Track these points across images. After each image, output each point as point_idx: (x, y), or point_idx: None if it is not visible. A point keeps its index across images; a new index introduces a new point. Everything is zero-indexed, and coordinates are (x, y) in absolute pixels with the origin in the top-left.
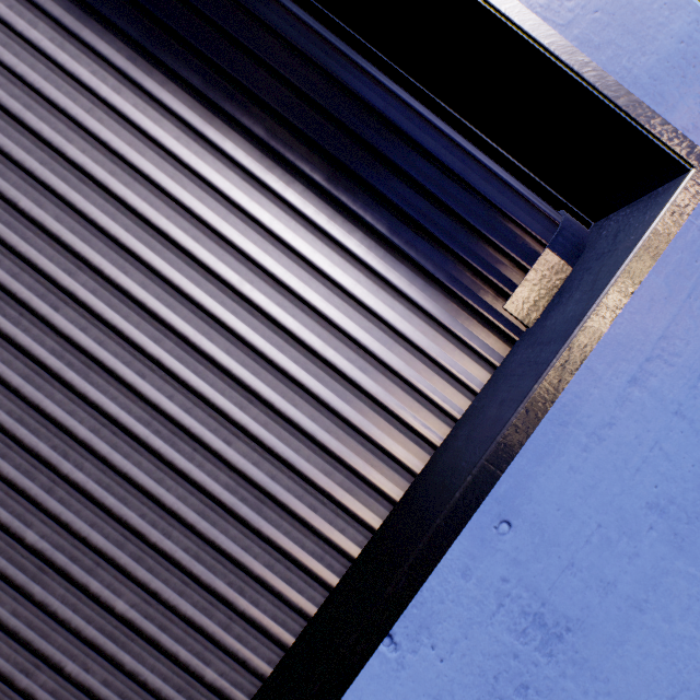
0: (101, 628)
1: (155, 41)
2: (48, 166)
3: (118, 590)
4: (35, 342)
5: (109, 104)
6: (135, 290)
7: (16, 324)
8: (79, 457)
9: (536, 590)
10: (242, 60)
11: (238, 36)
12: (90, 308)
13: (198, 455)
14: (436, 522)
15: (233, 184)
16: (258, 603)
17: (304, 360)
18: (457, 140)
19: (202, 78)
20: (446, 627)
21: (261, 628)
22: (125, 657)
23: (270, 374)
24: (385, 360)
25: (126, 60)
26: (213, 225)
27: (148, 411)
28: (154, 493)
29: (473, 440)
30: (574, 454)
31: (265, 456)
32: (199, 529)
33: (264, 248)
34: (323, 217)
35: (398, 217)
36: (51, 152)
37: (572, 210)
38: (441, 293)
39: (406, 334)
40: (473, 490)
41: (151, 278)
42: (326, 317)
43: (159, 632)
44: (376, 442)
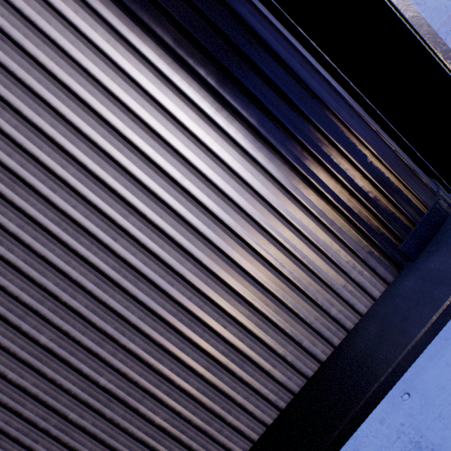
0: (146, 432)
1: (183, 47)
2: (107, 139)
3: (156, 411)
4: (101, 261)
5: (150, 94)
6: (167, 229)
7: (89, 249)
8: (131, 334)
9: (418, 429)
10: (243, 66)
11: (242, 47)
12: (137, 240)
13: (206, 334)
14: (369, 394)
15: (234, 158)
16: (239, 418)
17: (274, 277)
18: (379, 132)
19: (216, 78)
20: (368, 449)
21: (240, 431)
22: (160, 448)
23: (252, 285)
24: (323, 278)
25: (162, 61)
26: (220, 186)
27: (175, 307)
28: (178, 356)
29: (384, 339)
30: (450, 356)
31: (246, 335)
32: (205, 377)
33: (252, 204)
34: (291, 184)
35: (339, 186)
36: (109, 128)
37: (381, 127)
38: (361, 237)
39: (337, 262)
40: (391, 376)
41: (178, 221)
42: (289, 250)
43: (180, 434)
44: (313, 327)
